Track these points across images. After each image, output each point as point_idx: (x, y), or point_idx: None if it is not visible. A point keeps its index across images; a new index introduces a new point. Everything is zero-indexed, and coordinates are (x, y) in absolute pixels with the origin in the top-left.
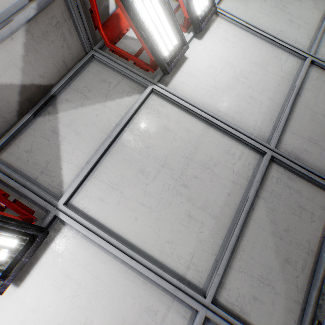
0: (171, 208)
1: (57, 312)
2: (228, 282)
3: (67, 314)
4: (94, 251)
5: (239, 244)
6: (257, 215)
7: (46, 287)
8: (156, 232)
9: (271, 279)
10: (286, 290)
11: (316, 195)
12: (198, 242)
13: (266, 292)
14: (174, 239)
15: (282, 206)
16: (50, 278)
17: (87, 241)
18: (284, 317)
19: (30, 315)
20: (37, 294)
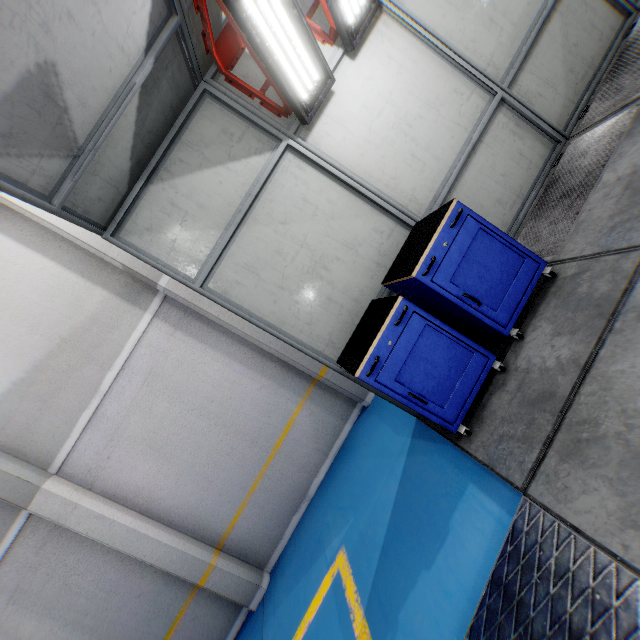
0: (475, 12)
1: (387, 83)
2: (520, 80)
3: (395, 86)
4: (410, 40)
5: (533, 52)
6: (552, 28)
7: (375, 64)
8: (461, 32)
9: (555, 83)
10: (566, 93)
11: (609, 17)
12: (498, 45)
13: (550, 92)
14: (477, 40)
15: (576, 24)
16: (377, 58)
17: (403, 32)
18: (560, 111)
19: (367, 82)
20: (369, 68)
